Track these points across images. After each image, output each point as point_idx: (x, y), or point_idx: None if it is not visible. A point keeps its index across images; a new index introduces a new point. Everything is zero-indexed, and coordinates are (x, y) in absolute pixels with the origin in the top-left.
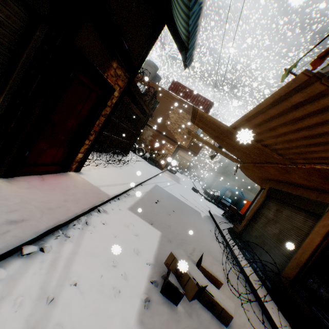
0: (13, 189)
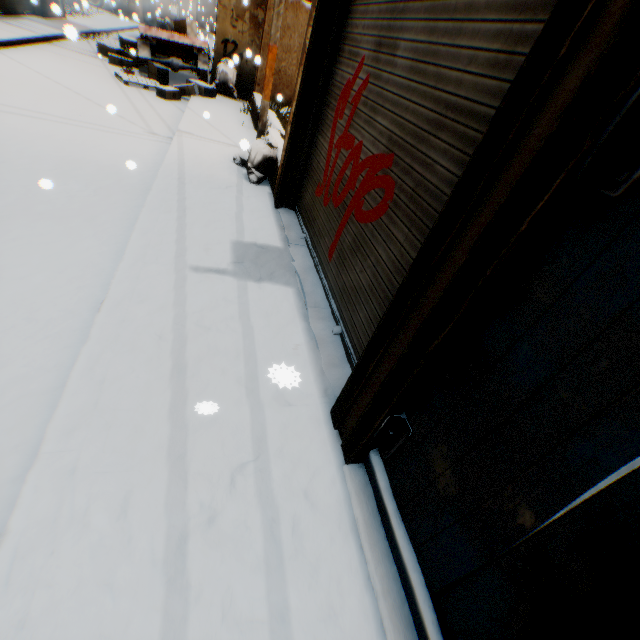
0: (58, 23)
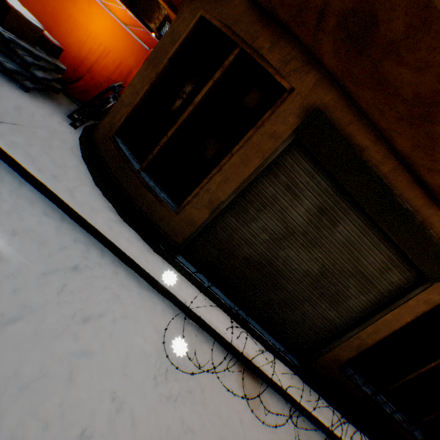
0: None
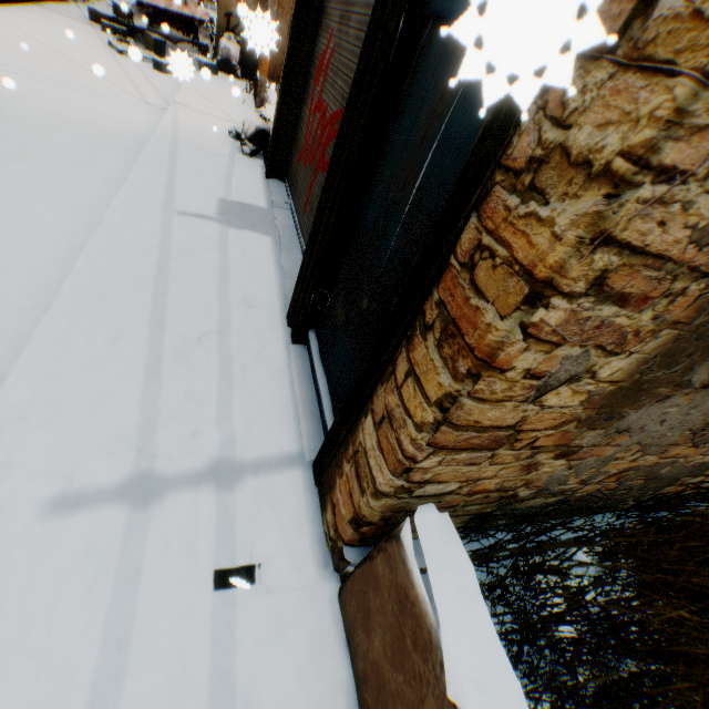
0: None
